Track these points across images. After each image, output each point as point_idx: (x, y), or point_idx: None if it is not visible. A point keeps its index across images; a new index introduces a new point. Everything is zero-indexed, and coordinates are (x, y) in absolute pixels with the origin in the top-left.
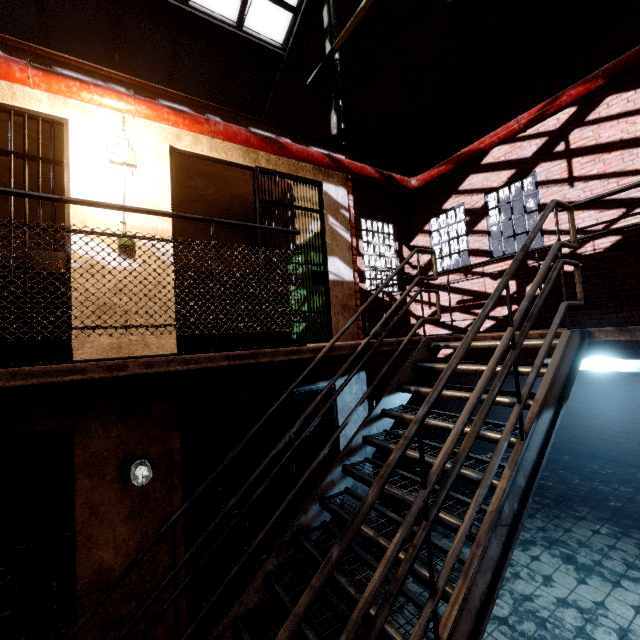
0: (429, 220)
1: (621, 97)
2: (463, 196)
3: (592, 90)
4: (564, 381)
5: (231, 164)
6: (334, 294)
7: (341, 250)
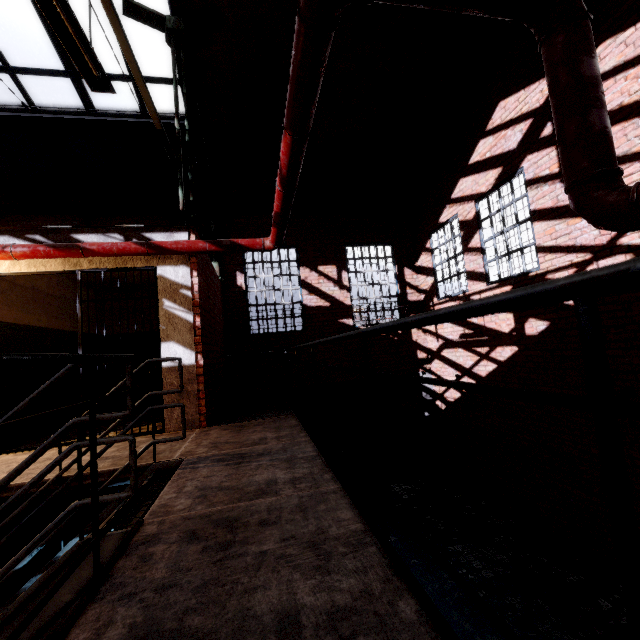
0: (429, 236)
1: (616, 41)
2: (455, 206)
3: (292, 144)
4: (55, 614)
5: (54, 273)
6: (168, 381)
7: (180, 333)
